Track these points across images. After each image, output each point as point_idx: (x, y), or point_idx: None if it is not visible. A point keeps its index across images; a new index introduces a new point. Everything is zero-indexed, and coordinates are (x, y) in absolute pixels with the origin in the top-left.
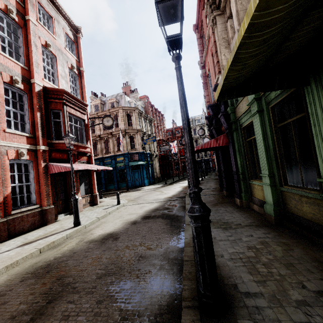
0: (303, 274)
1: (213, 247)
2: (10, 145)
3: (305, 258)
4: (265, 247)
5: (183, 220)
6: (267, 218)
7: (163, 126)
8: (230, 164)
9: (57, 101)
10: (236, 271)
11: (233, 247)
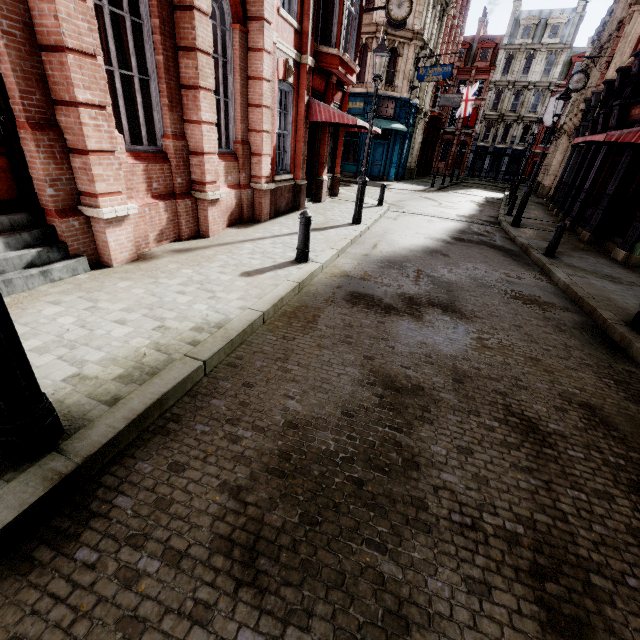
0: None
1: (610, 295)
2: (281, 48)
3: None
4: None
5: (526, 257)
6: None
7: (461, 30)
8: (636, 186)
9: None
10: None
11: (638, 300)
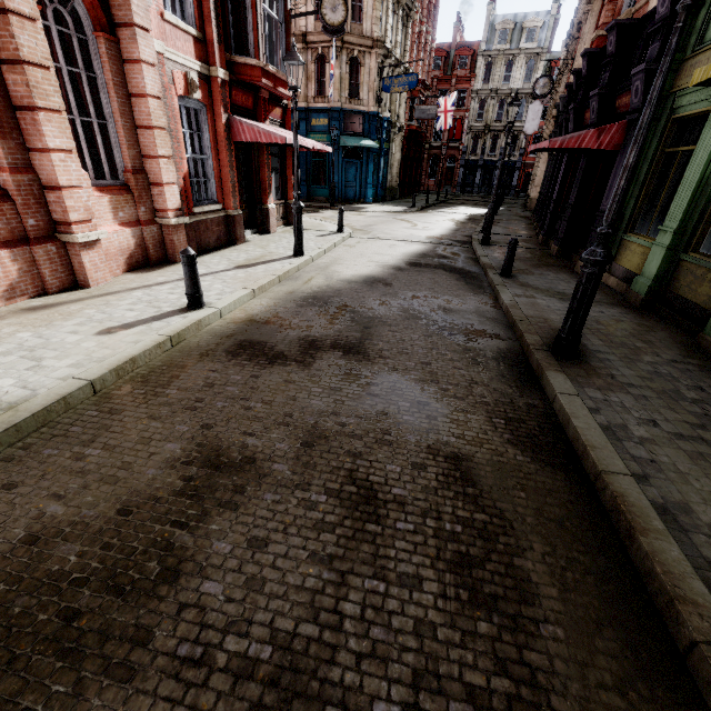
0: (660, 349)
1: (550, 315)
2: (175, 59)
3: (668, 340)
4: (620, 325)
5: (483, 279)
6: (630, 298)
7: (432, 37)
8: (595, 194)
9: None
10: (584, 337)
11: None
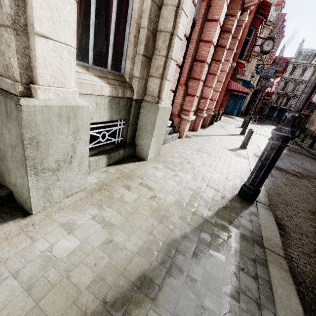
0: None
1: None
2: None
3: None
4: None
5: None
6: None
7: (274, 54)
8: None
9: (260, 17)
10: None
11: None
